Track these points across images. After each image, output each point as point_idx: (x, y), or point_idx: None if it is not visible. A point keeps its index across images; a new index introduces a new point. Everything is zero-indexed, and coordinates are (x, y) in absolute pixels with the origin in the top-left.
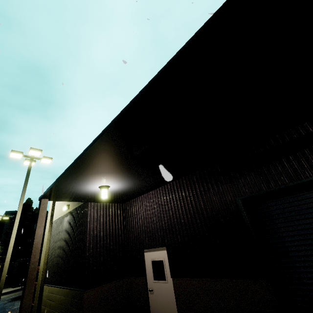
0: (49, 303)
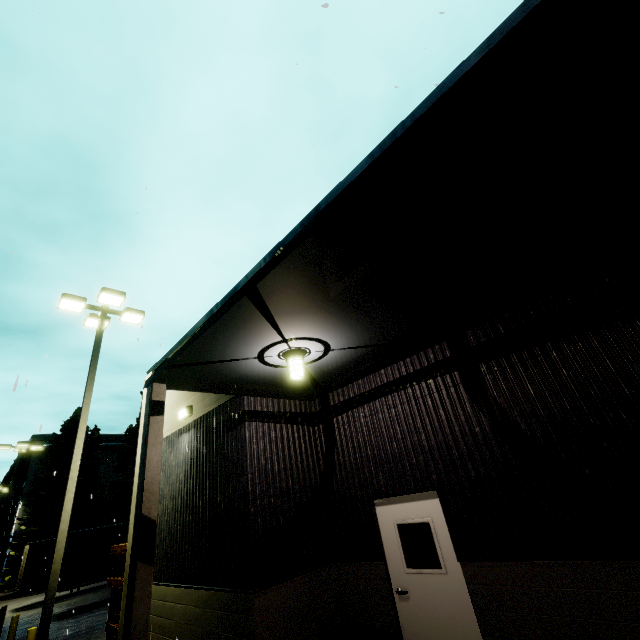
0: (158, 622)
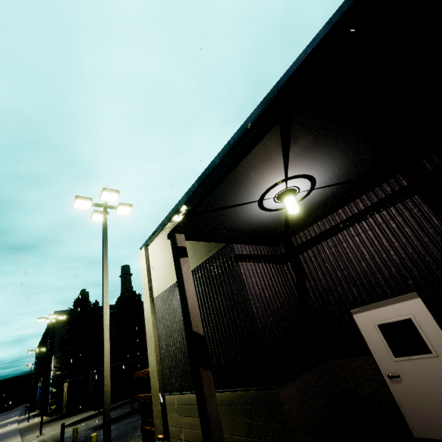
0: (188, 421)
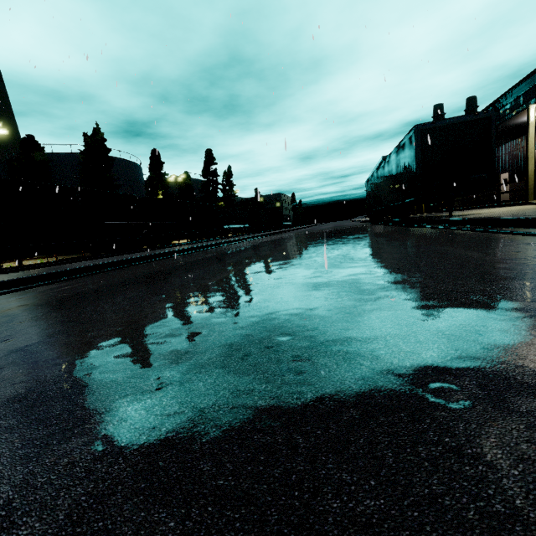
0: None
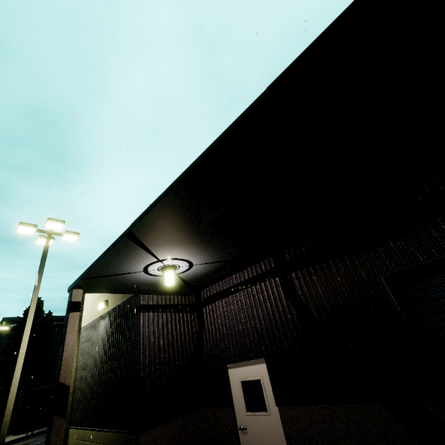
0: None
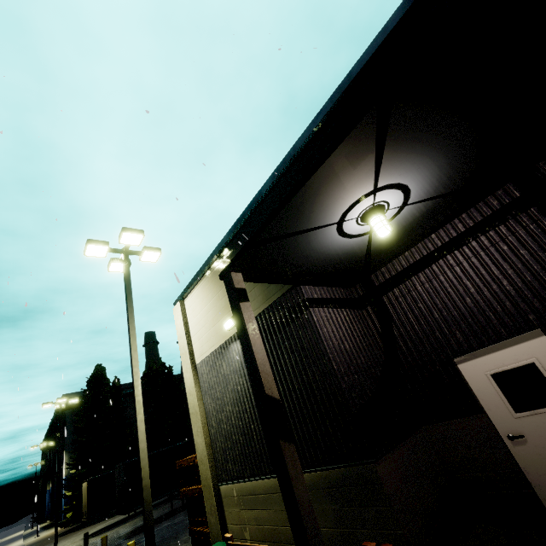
0: (253, 515)
